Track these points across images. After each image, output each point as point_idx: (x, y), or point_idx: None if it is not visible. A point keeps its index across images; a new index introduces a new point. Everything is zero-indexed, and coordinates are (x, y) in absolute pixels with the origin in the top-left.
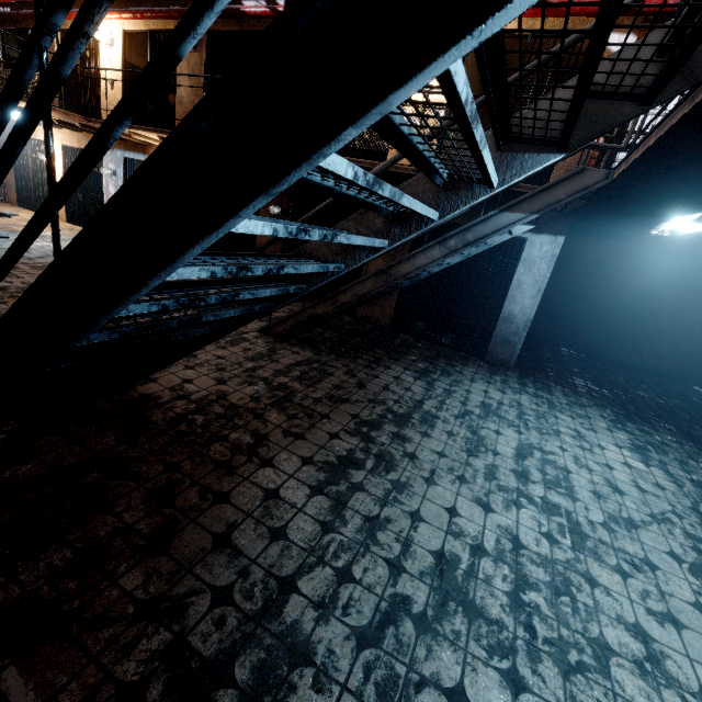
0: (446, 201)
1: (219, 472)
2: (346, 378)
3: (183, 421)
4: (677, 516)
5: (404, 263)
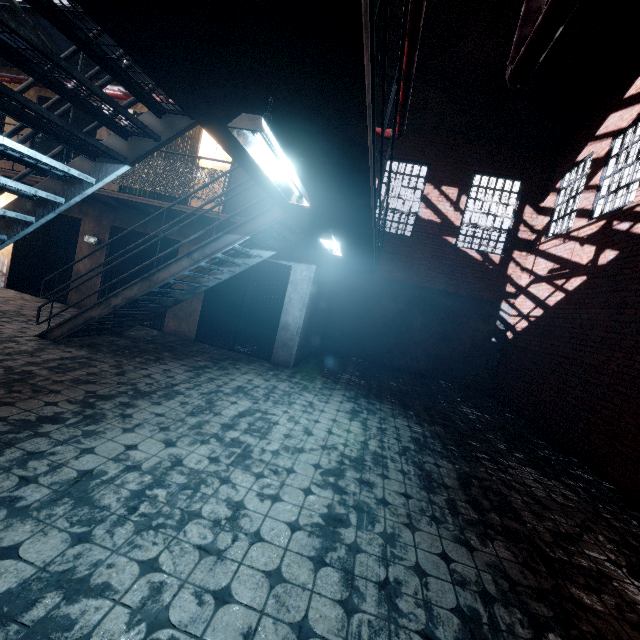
0: (69, 191)
1: None
2: (108, 369)
3: None
4: (345, 445)
5: (162, 271)
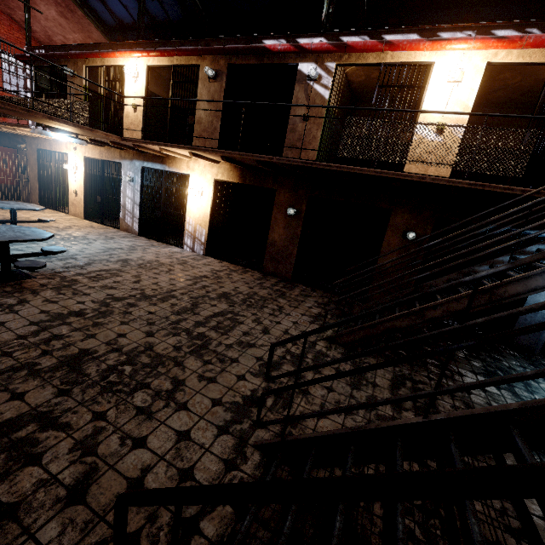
0: None
1: None
2: (451, 401)
3: None
4: None
5: (514, 284)
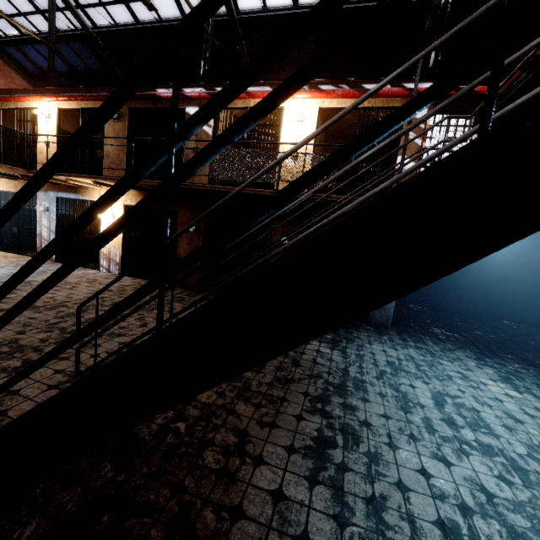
0: None
1: (222, 482)
2: (282, 359)
3: (168, 432)
4: None
5: None
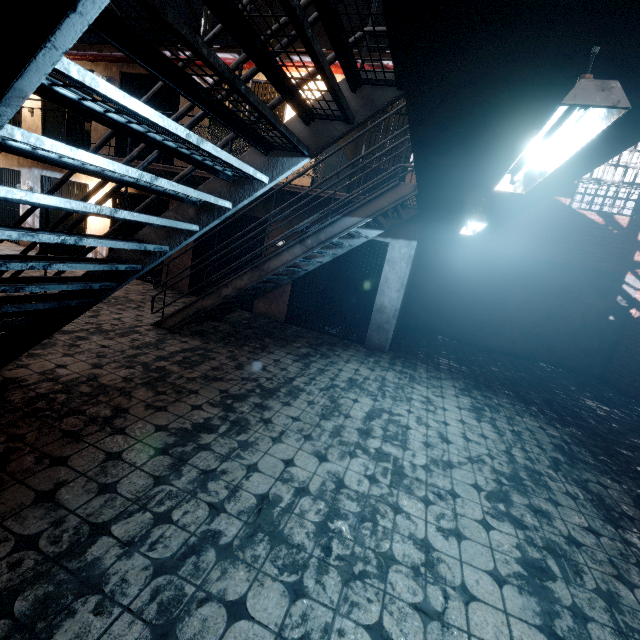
0: (237, 193)
1: (65, 440)
2: (226, 362)
3: (43, 399)
4: (490, 457)
5: (273, 260)
